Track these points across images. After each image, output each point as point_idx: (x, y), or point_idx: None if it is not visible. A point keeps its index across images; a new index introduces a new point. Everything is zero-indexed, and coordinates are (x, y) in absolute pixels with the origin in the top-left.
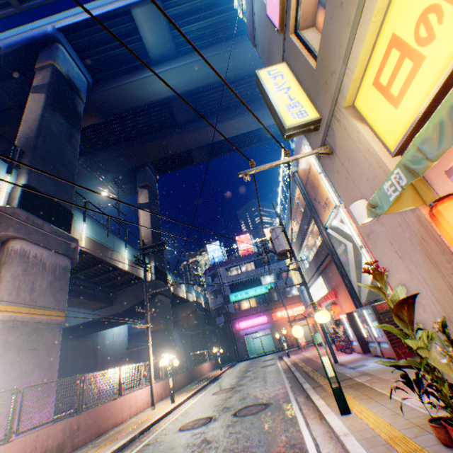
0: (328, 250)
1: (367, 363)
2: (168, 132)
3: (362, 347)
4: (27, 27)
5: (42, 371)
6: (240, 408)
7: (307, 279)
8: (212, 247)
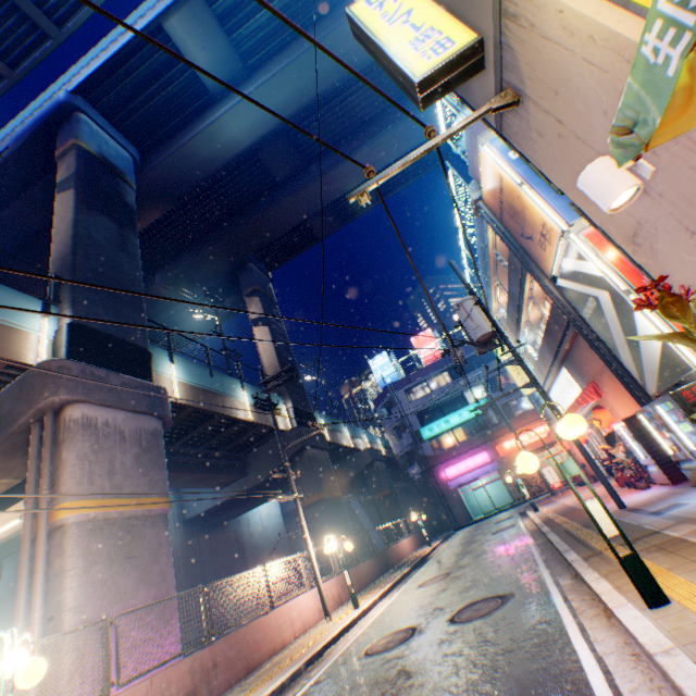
0: (565, 318)
1: (684, 500)
2: (266, 202)
3: (667, 473)
4: (35, 105)
5: (150, 586)
6: (460, 608)
7: (541, 378)
8: (377, 362)
